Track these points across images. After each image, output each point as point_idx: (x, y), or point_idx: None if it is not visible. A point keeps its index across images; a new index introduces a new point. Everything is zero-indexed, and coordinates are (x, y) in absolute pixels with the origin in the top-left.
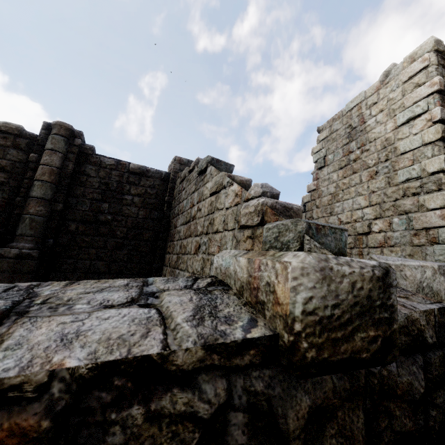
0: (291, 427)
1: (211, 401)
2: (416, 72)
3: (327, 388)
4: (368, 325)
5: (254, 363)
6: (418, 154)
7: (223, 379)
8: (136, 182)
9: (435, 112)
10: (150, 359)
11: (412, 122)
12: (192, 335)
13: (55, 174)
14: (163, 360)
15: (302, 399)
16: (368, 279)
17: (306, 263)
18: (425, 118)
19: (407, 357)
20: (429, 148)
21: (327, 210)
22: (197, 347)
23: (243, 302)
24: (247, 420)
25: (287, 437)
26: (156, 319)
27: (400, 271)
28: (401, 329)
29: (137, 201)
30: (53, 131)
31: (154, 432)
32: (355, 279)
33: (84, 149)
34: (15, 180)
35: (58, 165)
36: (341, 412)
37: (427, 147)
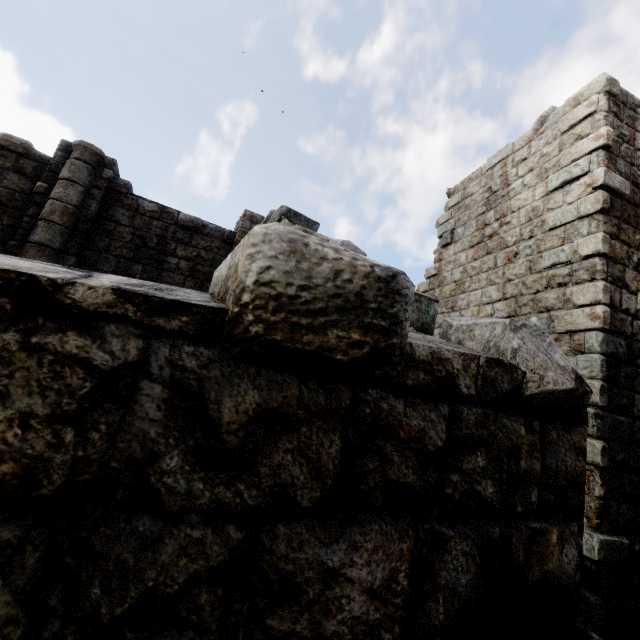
0: (227, 421)
1: (114, 353)
2: (580, 120)
3: (291, 394)
4: (351, 326)
5: (184, 332)
6: (571, 230)
7: (136, 335)
8: (186, 240)
9: (597, 175)
10: (36, 280)
11: (568, 186)
12: (110, 285)
13: (69, 214)
14: (54, 287)
15: (250, 394)
16: (363, 274)
17: (271, 230)
18: (585, 182)
19: (423, 399)
20: (585, 223)
21: (448, 303)
22: (105, 288)
23: (215, 298)
24: (163, 390)
25: (219, 429)
26: (77, 274)
27: (470, 331)
28: (420, 364)
29: (184, 266)
30: (74, 154)
31: (28, 361)
32: (342, 268)
33: (116, 185)
34: (12, 217)
35: (76, 203)
36: (306, 428)
37: (583, 221)
